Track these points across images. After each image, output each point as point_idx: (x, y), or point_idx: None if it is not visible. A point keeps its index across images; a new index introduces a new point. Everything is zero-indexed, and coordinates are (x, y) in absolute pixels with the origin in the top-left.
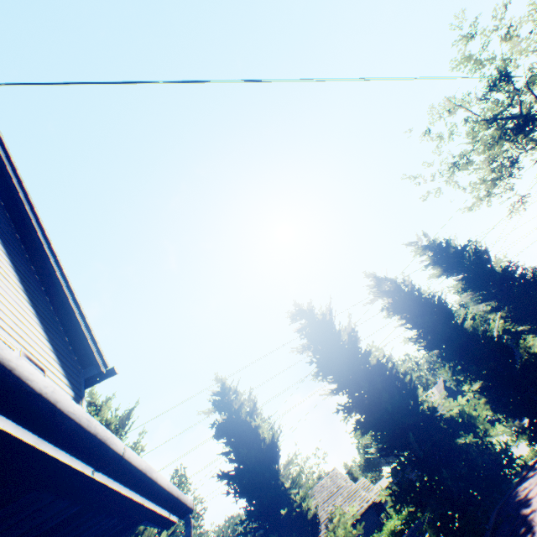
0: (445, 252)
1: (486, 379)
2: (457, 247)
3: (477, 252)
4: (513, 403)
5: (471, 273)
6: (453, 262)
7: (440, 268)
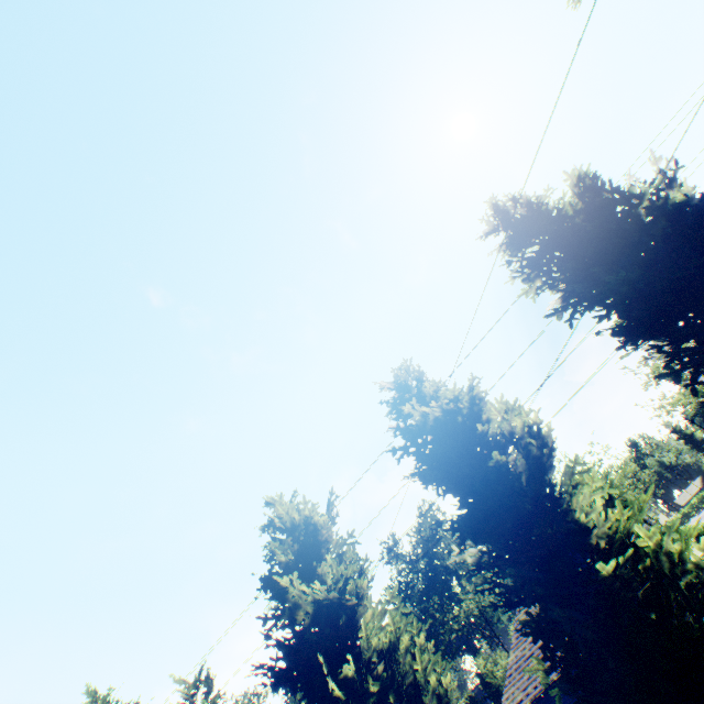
0: (559, 243)
1: None
2: (592, 212)
3: (634, 235)
4: None
5: (633, 303)
6: (584, 269)
7: (560, 287)
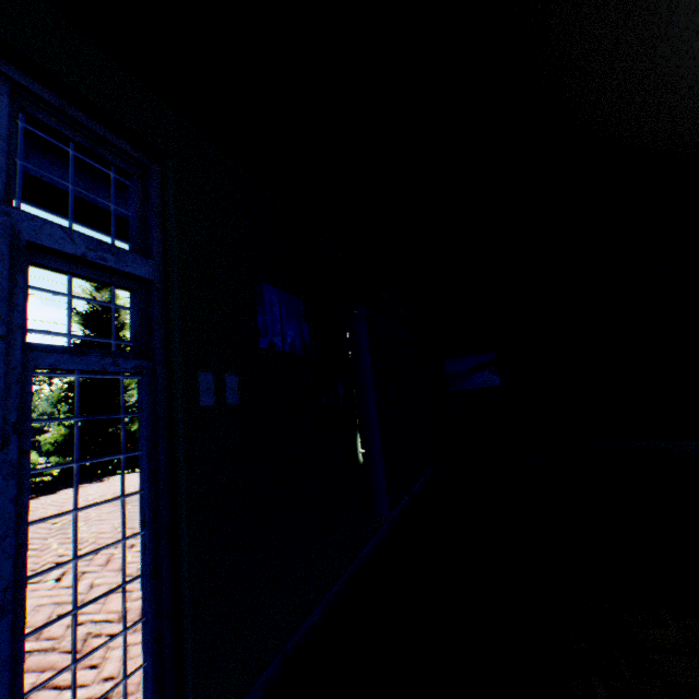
0: None
1: (84, 421)
2: None
3: None
4: (79, 446)
5: None
6: None
7: None
